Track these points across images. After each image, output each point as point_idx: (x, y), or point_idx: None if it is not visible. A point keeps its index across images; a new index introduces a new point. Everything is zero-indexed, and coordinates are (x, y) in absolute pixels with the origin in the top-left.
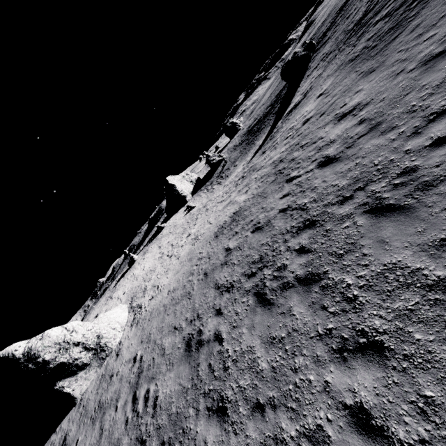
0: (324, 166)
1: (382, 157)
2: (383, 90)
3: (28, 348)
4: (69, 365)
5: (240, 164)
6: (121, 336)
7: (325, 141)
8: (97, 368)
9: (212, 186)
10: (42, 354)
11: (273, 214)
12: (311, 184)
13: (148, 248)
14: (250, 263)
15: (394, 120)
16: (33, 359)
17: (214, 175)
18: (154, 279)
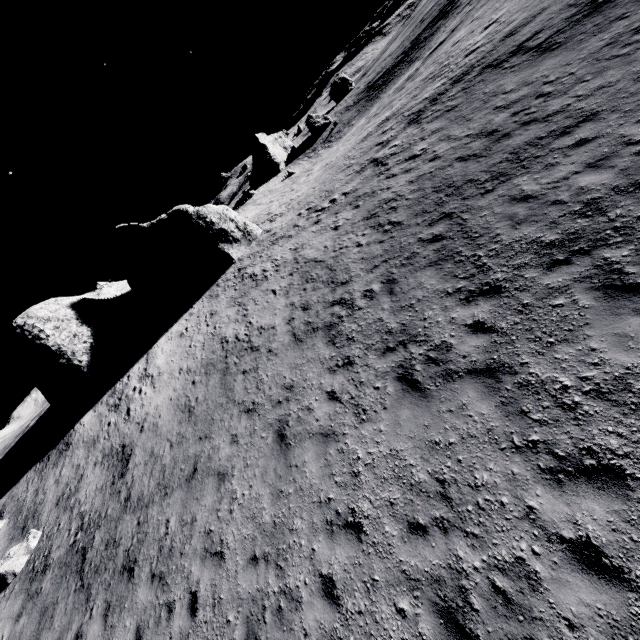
0: (470, 55)
1: (505, 34)
2: (517, 3)
3: (196, 211)
4: (228, 234)
5: (358, 121)
6: (262, 230)
7: (472, 45)
8: (246, 246)
9: (316, 152)
10: (209, 216)
11: (428, 94)
12: (460, 66)
13: (238, 212)
14: (411, 118)
15: (516, 17)
16: (202, 218)
17: (317, 142)
18: (278, 205)
